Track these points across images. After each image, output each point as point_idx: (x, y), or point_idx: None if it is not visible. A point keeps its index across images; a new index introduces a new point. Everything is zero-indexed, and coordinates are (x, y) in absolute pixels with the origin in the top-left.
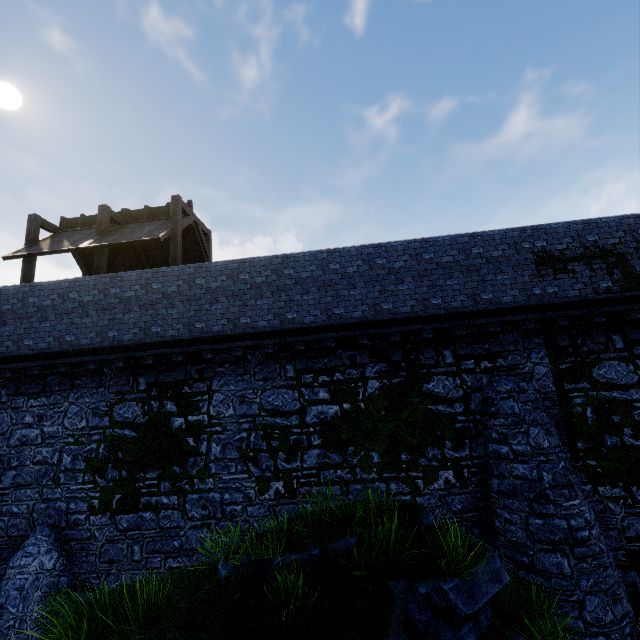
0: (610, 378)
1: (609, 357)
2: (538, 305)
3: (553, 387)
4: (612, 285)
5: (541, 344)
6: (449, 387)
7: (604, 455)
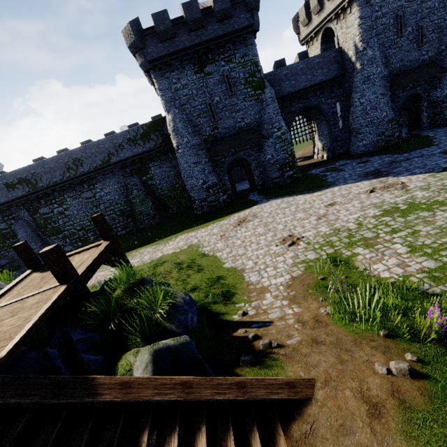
0: (44, 212)
1: (42, 207)
2: (12, 200)
3: (31, 218)
4: (30, 189)
5: (23, 208)
6: (4, 225)
7: (49, 230)
